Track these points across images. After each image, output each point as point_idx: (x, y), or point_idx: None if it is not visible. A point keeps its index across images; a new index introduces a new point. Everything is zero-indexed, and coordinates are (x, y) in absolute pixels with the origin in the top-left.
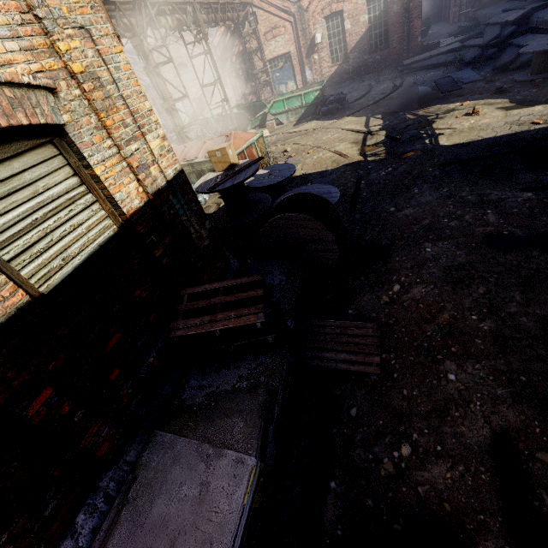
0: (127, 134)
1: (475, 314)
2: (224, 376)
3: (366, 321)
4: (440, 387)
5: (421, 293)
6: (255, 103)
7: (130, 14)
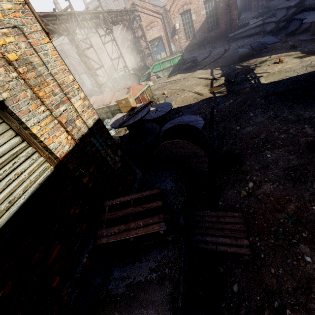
0: (56, 100)
1: (314, 205)
2: (138, 268)
3: (232, 210)
4: (300, 267)
5: (270, 189)
6: (143, 66)
7: (66, 21)
